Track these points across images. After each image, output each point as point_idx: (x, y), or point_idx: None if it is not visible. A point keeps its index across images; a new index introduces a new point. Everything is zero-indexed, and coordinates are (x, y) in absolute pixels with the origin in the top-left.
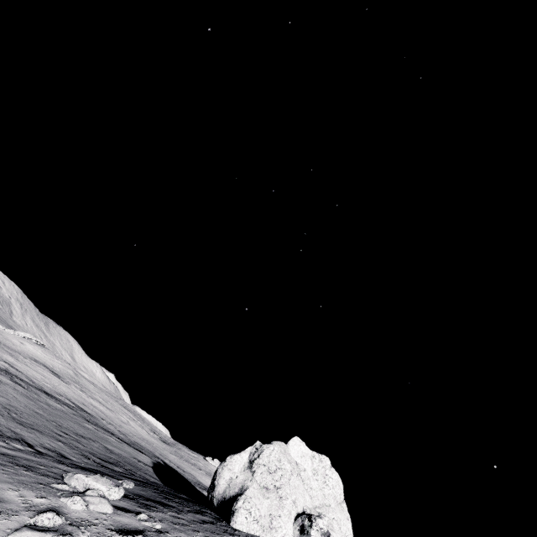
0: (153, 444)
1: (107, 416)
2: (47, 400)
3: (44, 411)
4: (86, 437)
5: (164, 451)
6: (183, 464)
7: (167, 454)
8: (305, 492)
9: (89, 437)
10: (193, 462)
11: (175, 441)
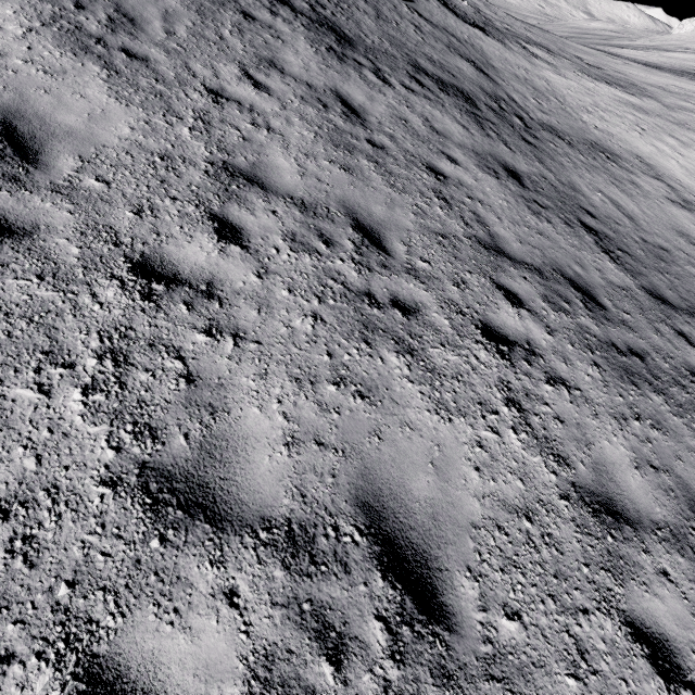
0: None
1: None
2: None
3: None
4: None
5: None
6: None
7: None
8: (691, 27)
9: None
10: None
11: None
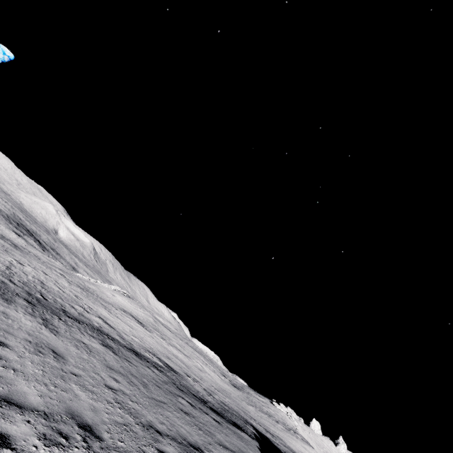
0: (230, 394)
1: (188, 367)
2: (138, 367)
3: (137, 399)
4: (193, 445)
5: (242, 404)
6: (263, 419)
7: (246, 407)
8: None
9: (195, 442)
10: (265, 410)
11: (242, 383)
